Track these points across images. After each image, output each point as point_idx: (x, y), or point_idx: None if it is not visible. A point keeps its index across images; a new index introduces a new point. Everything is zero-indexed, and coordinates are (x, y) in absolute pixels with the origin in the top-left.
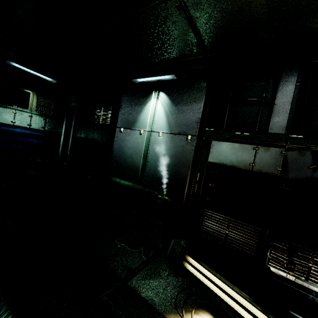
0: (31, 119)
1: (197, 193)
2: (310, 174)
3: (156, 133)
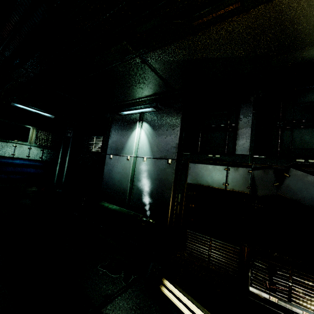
0: (29, 150)
1: (179, 214)
2: (276, 190)
3: (141, 158)
